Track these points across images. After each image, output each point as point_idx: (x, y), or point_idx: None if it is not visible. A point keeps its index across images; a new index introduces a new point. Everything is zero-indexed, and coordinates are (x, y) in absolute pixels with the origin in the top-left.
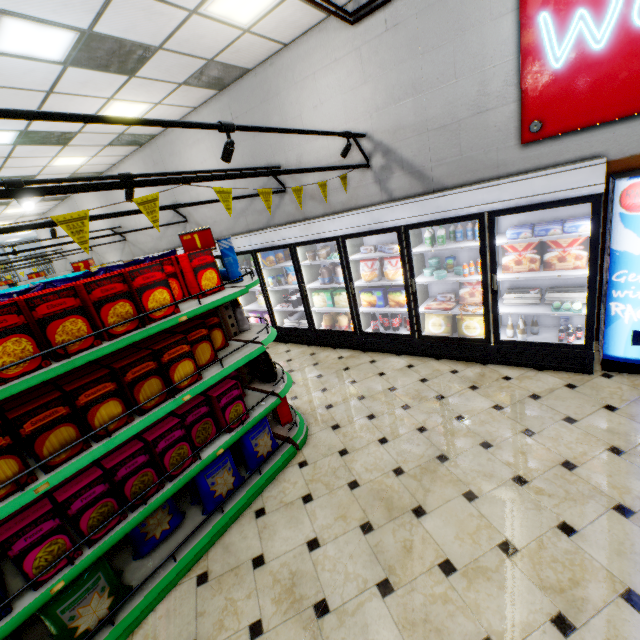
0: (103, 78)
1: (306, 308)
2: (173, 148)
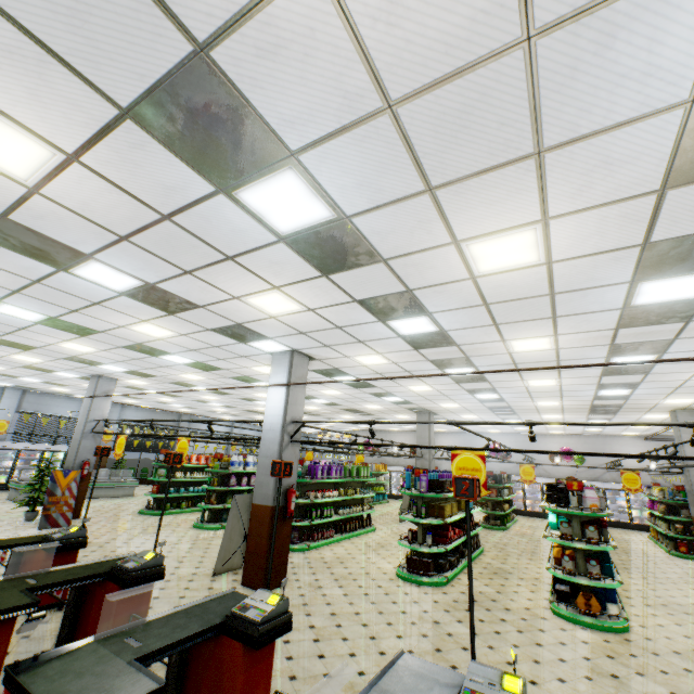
0: (578, 431)
1: (629, 514)
2: (541, 440)
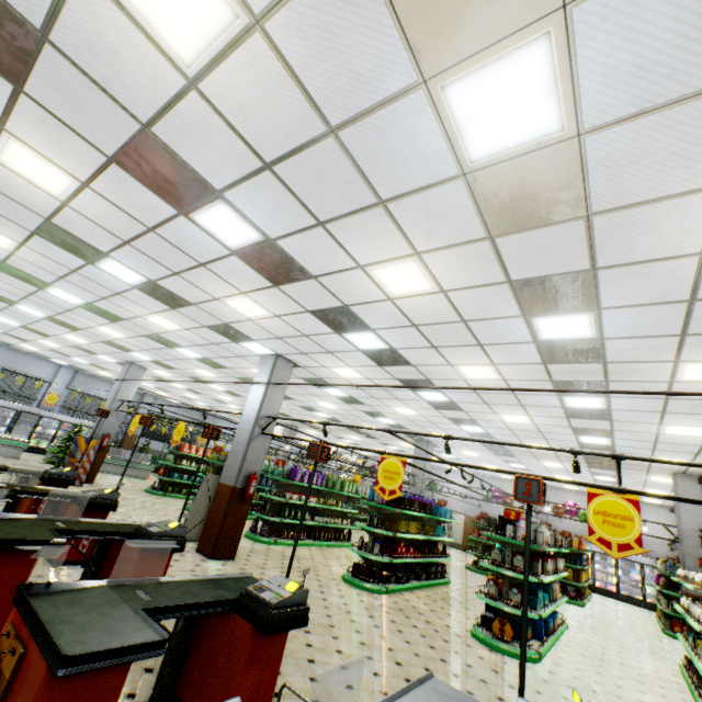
0: None
1: (642, 589)
2: (556, 494)
